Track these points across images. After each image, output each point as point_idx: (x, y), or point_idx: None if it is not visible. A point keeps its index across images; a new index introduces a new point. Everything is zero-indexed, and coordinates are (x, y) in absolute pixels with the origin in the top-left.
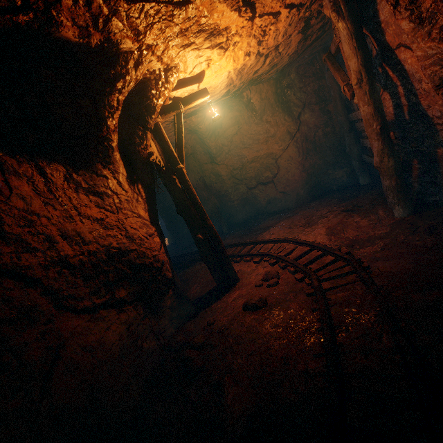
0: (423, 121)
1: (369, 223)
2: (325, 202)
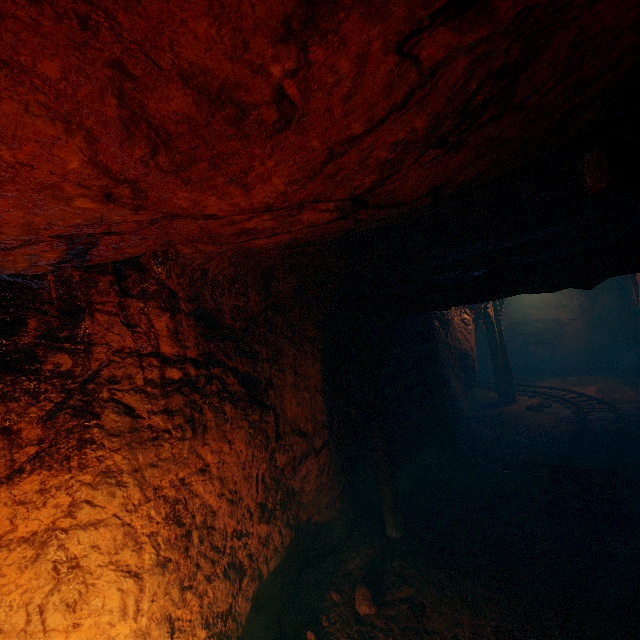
0: None
1: (635, 394)
2: (604, 375)
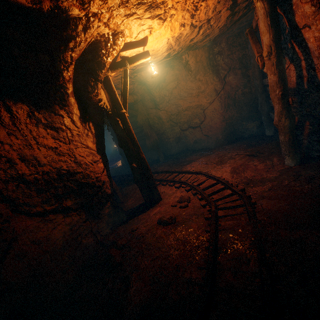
0: (317, 91)
1: (264, 167)
2: (236, 146)
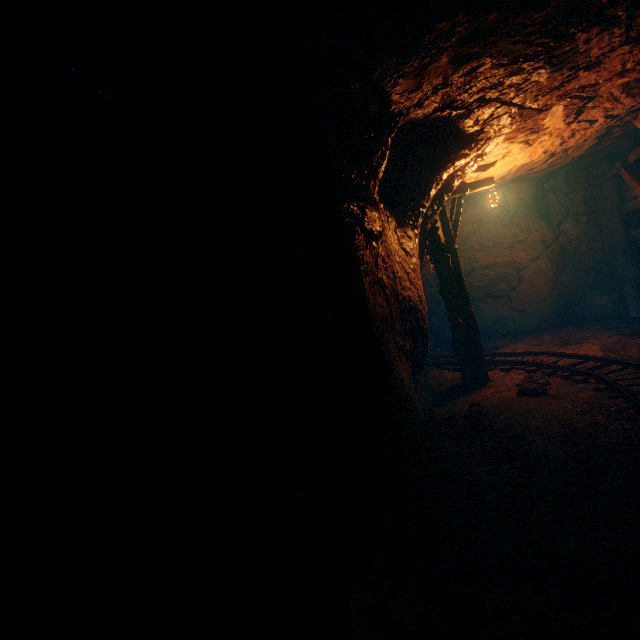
0: None
1: None
2: (583, 328)
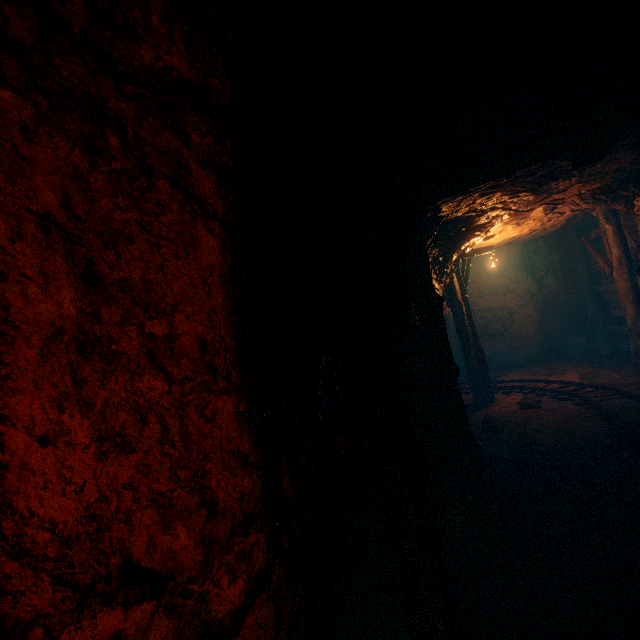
0: None
1: (620, 376)
2: (564, 362)
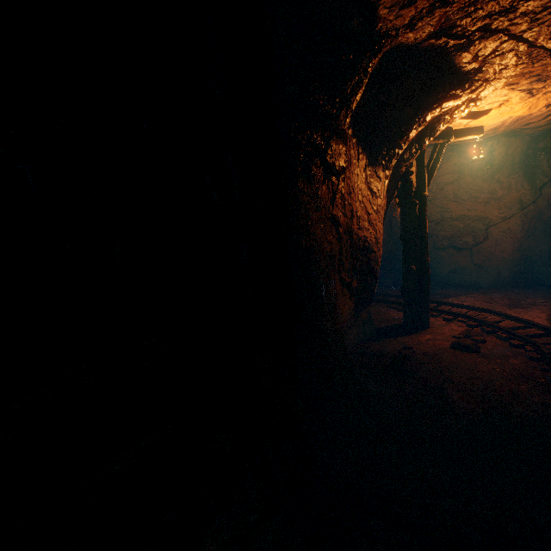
0: None
1: None
2: (536, 293)
